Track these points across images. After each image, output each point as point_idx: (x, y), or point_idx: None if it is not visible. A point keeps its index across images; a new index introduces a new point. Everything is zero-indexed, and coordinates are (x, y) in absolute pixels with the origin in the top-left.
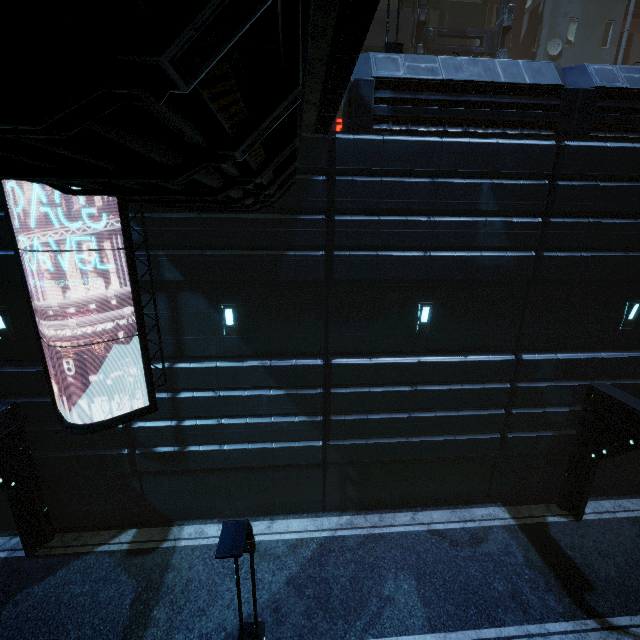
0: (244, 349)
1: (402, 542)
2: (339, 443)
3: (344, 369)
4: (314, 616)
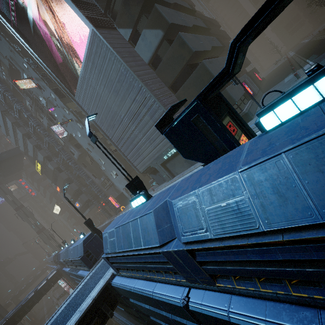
0: None
1: None
2: None
3: None
4: None
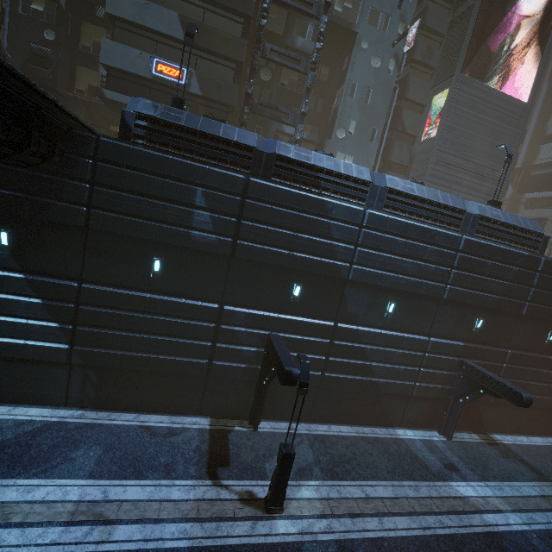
0: (14, 264)
1: (113, 430)
2: (82, 349)
3: (91, 292)
4: (0, 464)
